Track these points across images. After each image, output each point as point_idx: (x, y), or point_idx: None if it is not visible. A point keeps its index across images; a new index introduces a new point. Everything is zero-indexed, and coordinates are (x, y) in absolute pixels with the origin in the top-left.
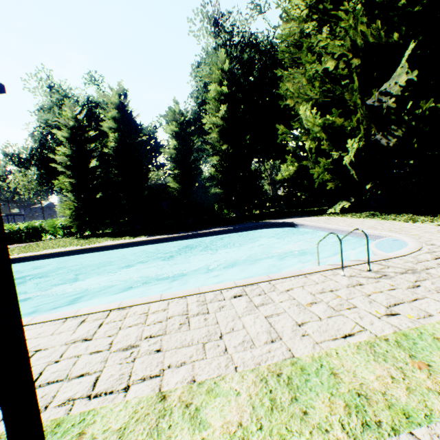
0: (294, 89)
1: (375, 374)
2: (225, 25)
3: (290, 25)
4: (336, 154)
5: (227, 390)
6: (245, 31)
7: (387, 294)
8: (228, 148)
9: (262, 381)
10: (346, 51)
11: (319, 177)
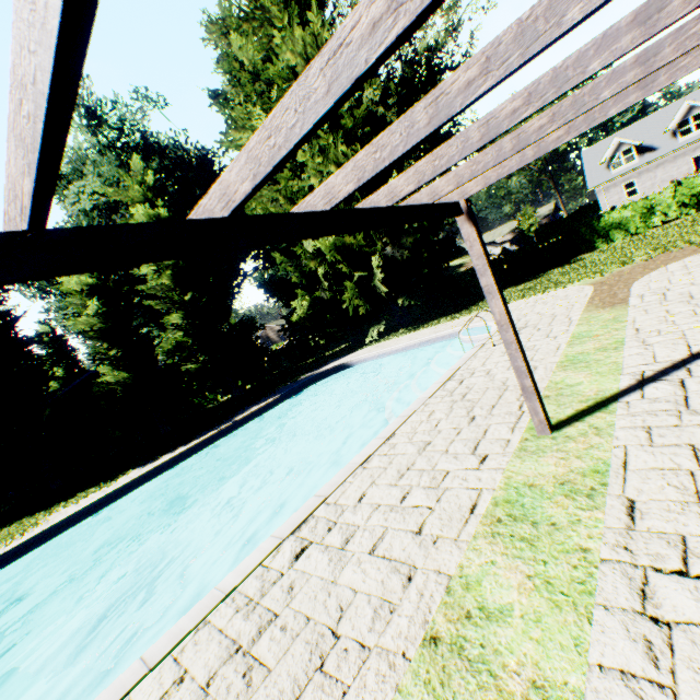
0: (279, 208)
1: (591, 345)
2: (108, 119)
3: (248, 134)
4: (357, 275)
5: (561, 379)
6: (145, 131)
7: (535, 336)
8: (192, 298)
9: (566, 370)
10: (332, 169)
11: (351, 304)
